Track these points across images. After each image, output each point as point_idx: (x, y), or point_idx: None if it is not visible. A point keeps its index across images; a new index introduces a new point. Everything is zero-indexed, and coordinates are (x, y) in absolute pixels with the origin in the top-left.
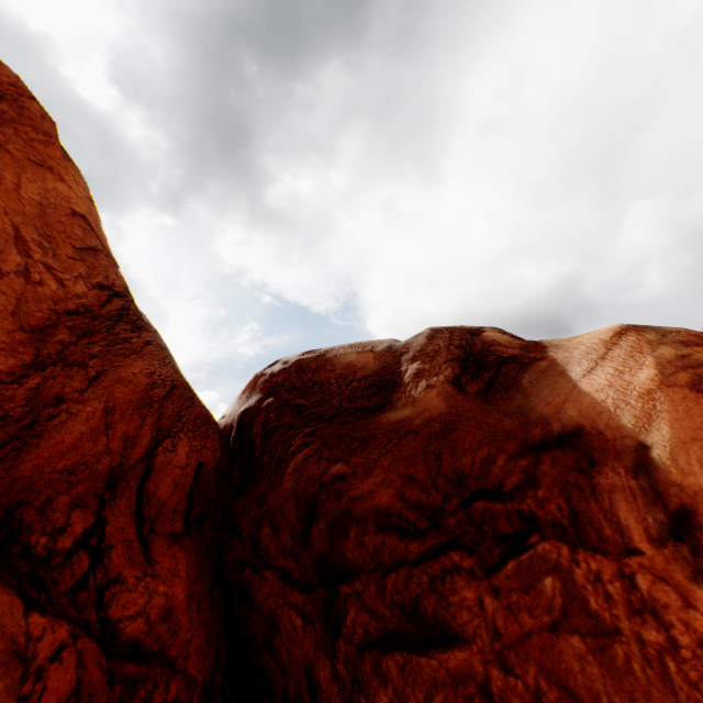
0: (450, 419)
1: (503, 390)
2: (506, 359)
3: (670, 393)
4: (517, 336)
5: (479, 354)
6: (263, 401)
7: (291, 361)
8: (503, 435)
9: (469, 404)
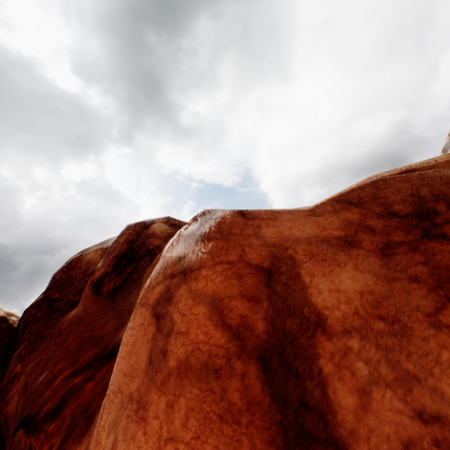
0: (73, 323)
1: (129, 286)
2: (148, 252)
3: (138, 316)
4: (179, 223)
5: (137, 248)
6: (37, 298)
7: (69, 261)
8: (95, 341)
9: (96, 305)
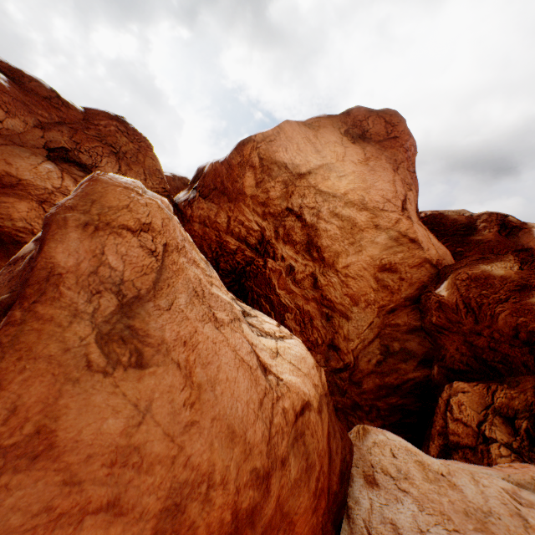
0: (496, 241)
1: (511, 236)
2: (514, 227)
3: None
4: (518, 219)
5: (505, 224)
6: None
7: (428, 214)
8: (510, 247)
9: (501, 238)
